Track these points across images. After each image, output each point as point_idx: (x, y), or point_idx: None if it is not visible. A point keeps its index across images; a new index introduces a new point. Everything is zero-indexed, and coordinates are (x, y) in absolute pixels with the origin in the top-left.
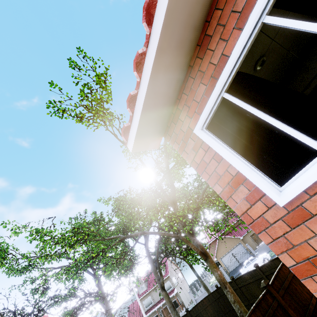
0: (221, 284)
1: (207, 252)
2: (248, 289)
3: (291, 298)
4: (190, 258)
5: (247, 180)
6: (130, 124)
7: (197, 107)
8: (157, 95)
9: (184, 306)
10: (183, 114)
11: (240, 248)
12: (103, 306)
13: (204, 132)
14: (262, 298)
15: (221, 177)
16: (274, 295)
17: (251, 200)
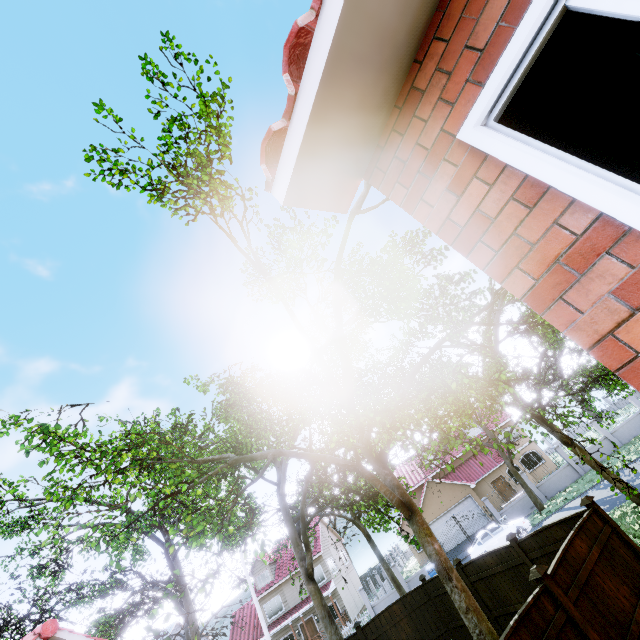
0: (441, 570)
1: (413, 502)
2: (491, 587)
3: (593, 608)
4: (370, 517)
5: (628, 235)
6: (284, 136)
7: (475, 66)
8: (370, 28)
9: (347, 619)
10: (427, 99)
11: (469, 507)
12: (180, 610)
13: (491, 129)
14: (533, 603)
15: (533, 248)
16: (559, 599)
17: (637, 296)
